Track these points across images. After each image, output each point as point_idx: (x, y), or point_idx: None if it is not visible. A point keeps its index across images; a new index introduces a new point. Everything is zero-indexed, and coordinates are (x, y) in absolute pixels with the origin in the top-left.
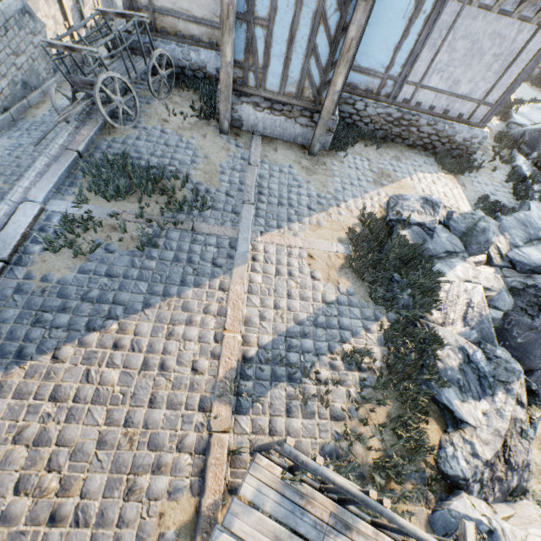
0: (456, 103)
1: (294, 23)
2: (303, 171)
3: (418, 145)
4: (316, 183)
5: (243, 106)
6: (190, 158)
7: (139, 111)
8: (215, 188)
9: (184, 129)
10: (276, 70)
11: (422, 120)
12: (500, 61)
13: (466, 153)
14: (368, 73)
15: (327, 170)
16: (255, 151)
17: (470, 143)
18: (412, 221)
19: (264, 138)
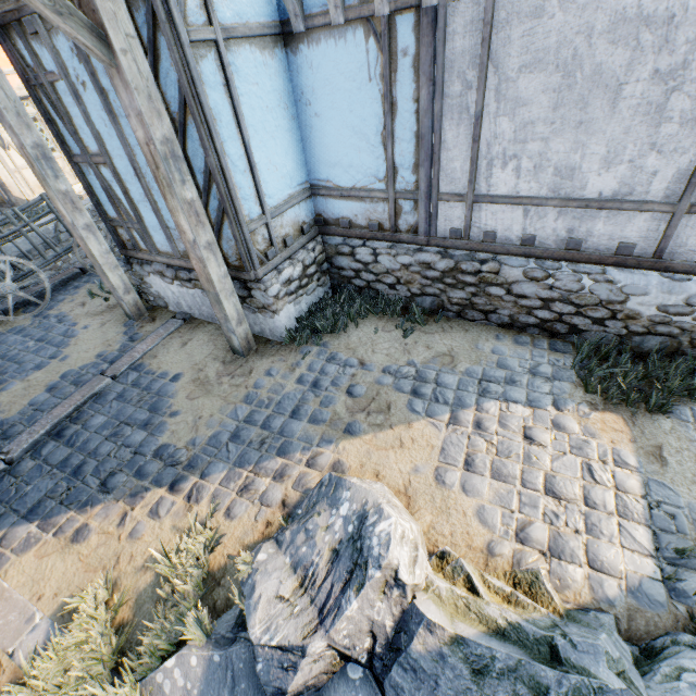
0: (596, 220)
1: (124, 146)
2: (188, 387)
3: (527, 325)
4: (187, 416)
5: (152, 277)
6: (40, 360)
7: (71, 293)
8: (5, 417)
9: (91, 315)
10: (153, 221)
11: (508, 269)
12: (693, 84)
13: (692, 344)
14: (359, 196)
15: (241, 386)
16: (141, 348)
17: (692, 317)
18: (246, 612)
19: (189, 322)
